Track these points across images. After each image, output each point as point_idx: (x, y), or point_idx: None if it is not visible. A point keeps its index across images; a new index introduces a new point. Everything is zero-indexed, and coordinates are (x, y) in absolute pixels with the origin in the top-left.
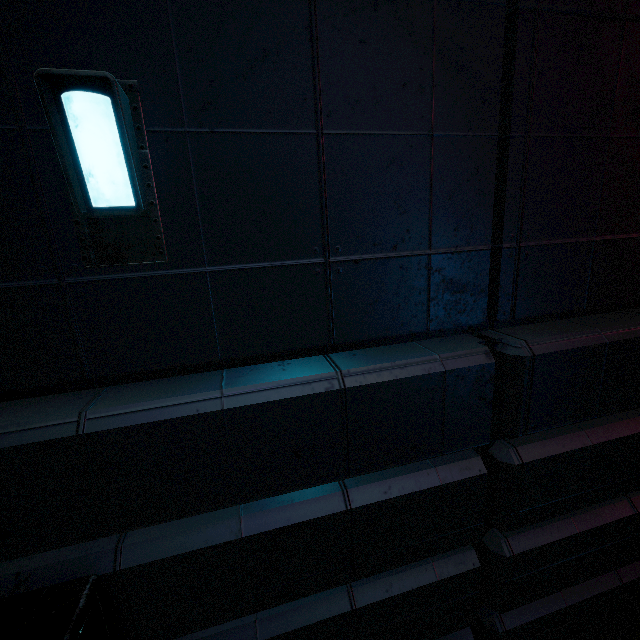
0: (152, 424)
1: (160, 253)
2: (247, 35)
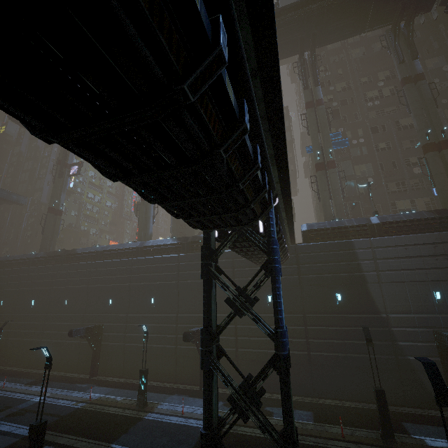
0: (445, 316)
1: (442, 302)
2: (447, 286)
